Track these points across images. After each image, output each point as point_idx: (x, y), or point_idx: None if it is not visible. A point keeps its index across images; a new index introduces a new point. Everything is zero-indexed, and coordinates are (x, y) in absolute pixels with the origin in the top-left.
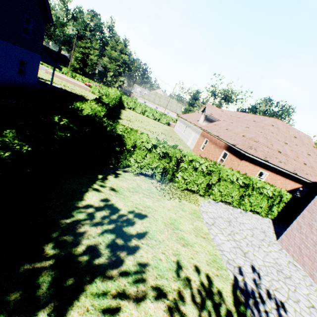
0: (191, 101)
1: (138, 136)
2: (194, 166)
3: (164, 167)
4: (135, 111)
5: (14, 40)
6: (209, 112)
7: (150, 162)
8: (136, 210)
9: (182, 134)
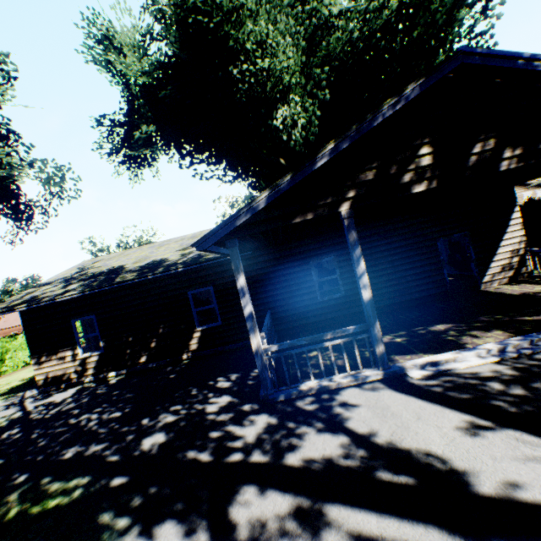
0: None
1: None
2: None
3: None
4: None
5: None
6: None
7: None
8: None
9: None
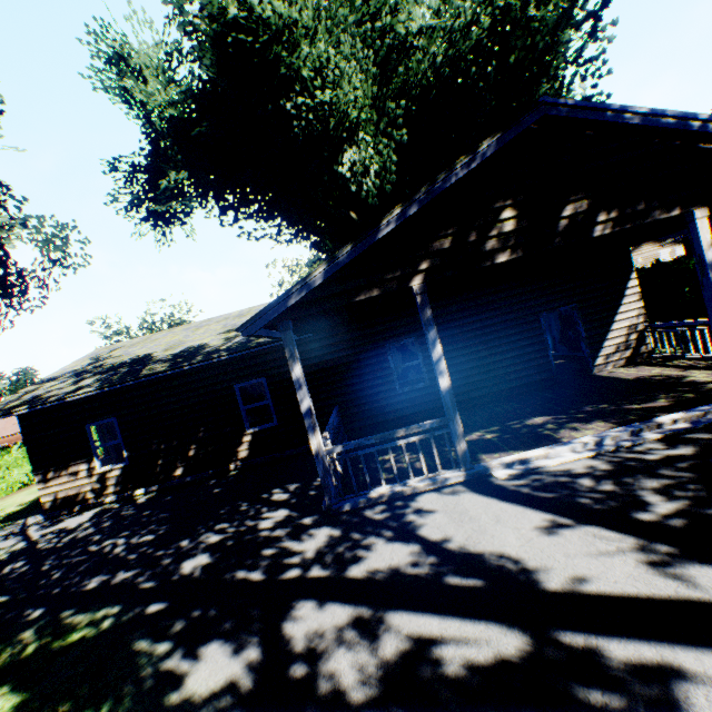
0: None
1: None
2: None
3: None
4: None
5: None
6: None
7: None
8: None
9: None
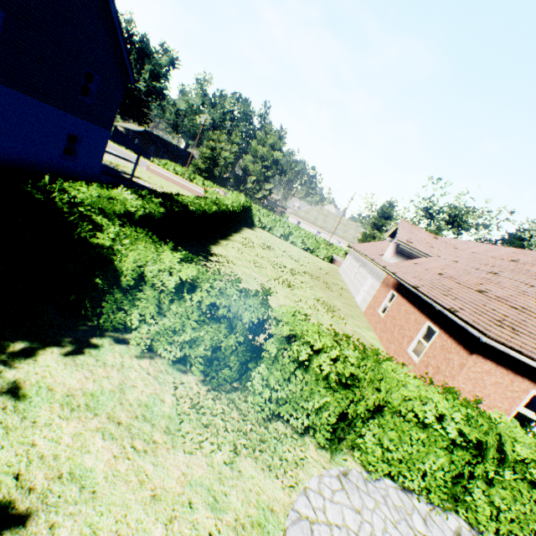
0: (377, 220)
1: (151, 255)
2: (299, 355)
3: (214, 343)
4: (273, 232)
5: (61, 103)
6: (403, 238)
7: (177, 325)
8: (5, 487)
9: (349, 280)
